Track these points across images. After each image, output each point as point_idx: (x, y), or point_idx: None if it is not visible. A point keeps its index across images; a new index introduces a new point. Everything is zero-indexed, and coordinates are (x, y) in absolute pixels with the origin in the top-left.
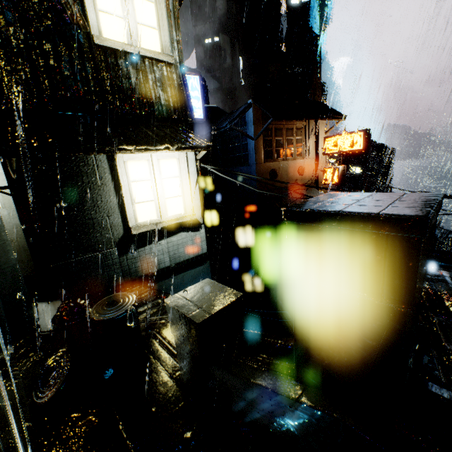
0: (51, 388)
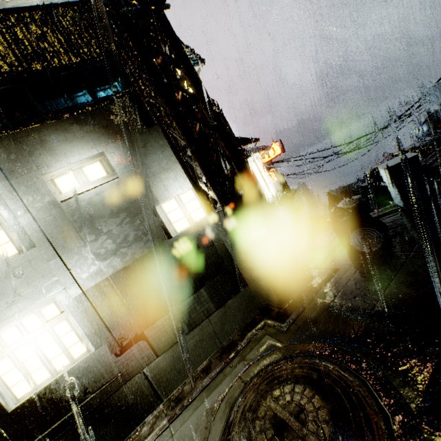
0: (377, 237)
